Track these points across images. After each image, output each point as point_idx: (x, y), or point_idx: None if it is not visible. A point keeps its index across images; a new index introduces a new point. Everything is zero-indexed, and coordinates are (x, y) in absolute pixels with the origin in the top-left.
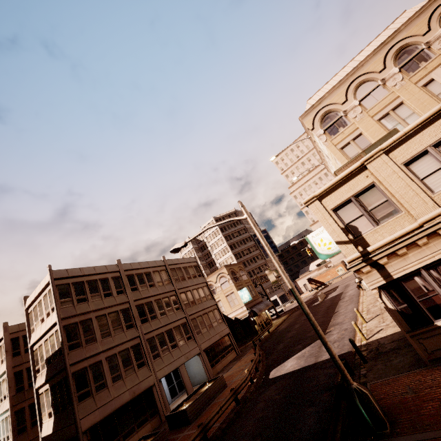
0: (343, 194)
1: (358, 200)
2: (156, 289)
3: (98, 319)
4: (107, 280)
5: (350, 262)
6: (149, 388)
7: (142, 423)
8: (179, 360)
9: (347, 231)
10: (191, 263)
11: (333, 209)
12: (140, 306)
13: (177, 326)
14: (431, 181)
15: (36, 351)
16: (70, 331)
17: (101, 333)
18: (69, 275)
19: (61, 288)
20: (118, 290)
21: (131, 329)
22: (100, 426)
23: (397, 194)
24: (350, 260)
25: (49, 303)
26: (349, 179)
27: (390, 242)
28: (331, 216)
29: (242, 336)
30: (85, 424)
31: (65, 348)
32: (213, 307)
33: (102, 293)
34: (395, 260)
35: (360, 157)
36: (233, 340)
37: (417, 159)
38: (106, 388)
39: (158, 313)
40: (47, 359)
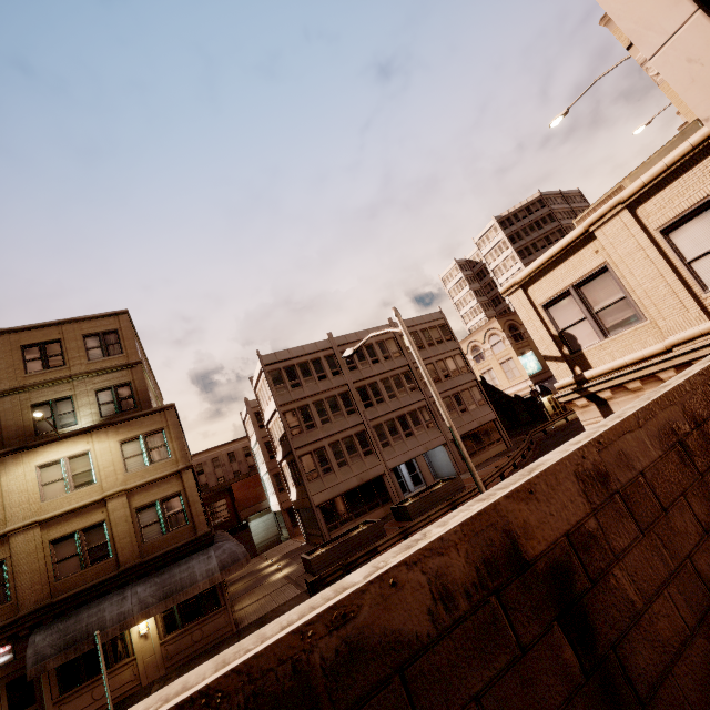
0: (558, 281)
1: (580, 294)
2: (382, 366)
3: (315, 405)
4: (319, 360)
5: (559, 389)
6: (380, 477)
7: (373, 507)
8: (415, 451)
9: (561, 342)
10: (435, 322)
11: (543, 305)
12: (362, 388)
13: (412, 410)
14: (706, 267)
15: (271, 429)
16: (290, 417)
17: (321, 420)
18: (279, 360)
19: (273, 374)
20: (334, 371)
21: (353, 414)
22: (331, 504)
23: (639, 289)
24: (560, 386)
25: (268, 389)
26: (568, 255)
27: (617, 368)
28: (540, 316)
29: (527, 421)
30: (317, 500)
31: (287, 433)
32: (471, 384)
33: (315, 376)
34: (623, 396)
35: (618, 191)
36: (501, 428)
37: (686, 221)
38: (333, 472)
39: (385, 395)
40: (279, 439)
